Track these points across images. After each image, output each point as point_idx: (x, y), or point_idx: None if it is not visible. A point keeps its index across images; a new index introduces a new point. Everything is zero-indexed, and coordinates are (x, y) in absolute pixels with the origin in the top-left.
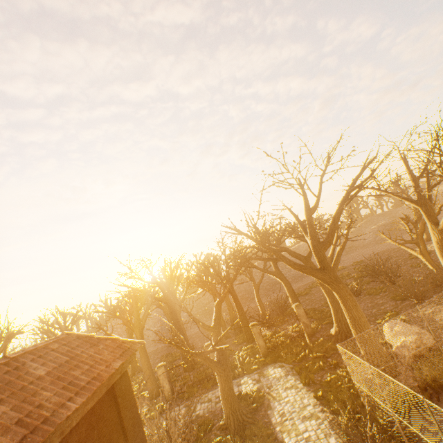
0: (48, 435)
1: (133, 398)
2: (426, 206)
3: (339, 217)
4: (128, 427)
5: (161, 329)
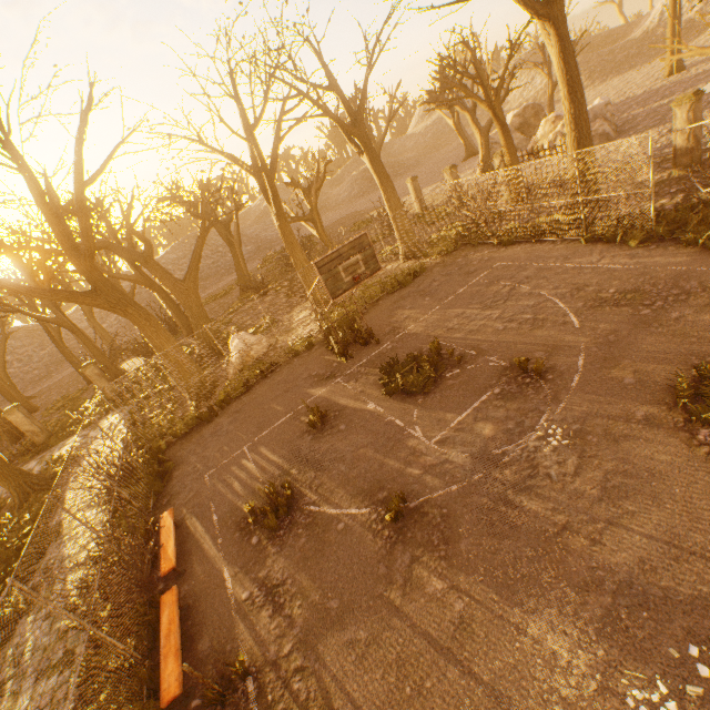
0: None
1: None
2: (261, 178)
3: (83, 208)
4: None
5: None
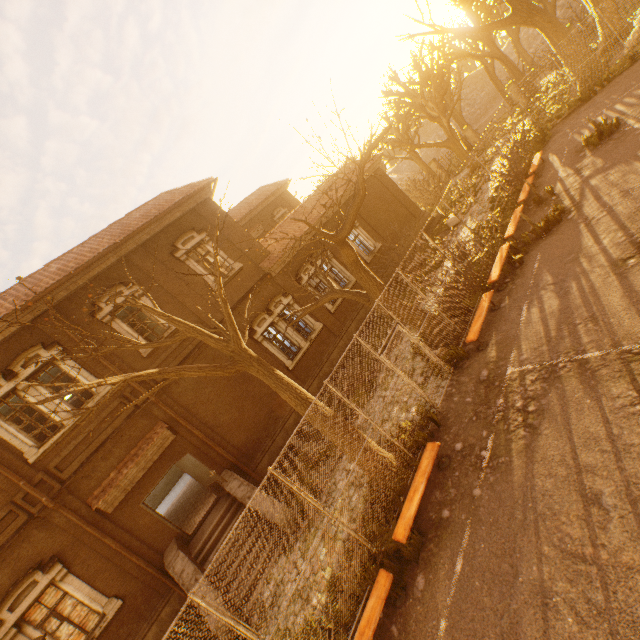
0: (351, 188)
1: (388, 178)
2: None
3: None
4: (388, 188)
5: (456, 128)
